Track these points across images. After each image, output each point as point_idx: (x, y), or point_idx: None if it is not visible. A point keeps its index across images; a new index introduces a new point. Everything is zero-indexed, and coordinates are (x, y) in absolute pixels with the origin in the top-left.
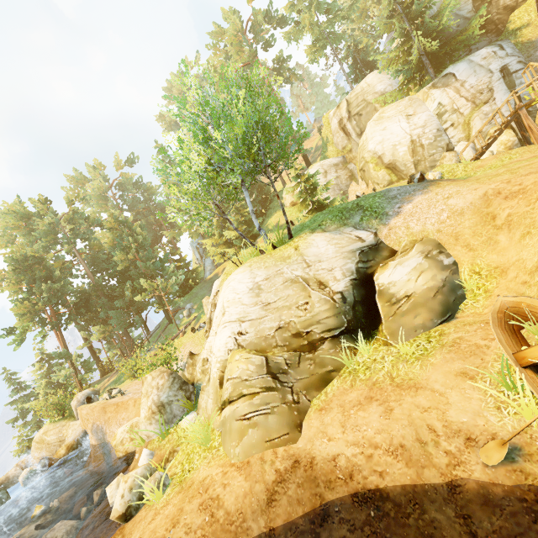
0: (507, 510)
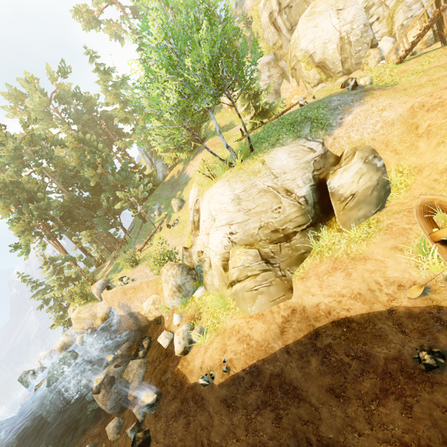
0: (421, 319)
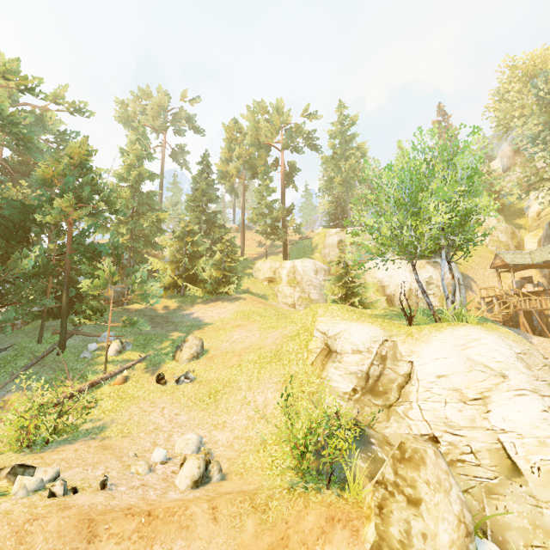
0: None
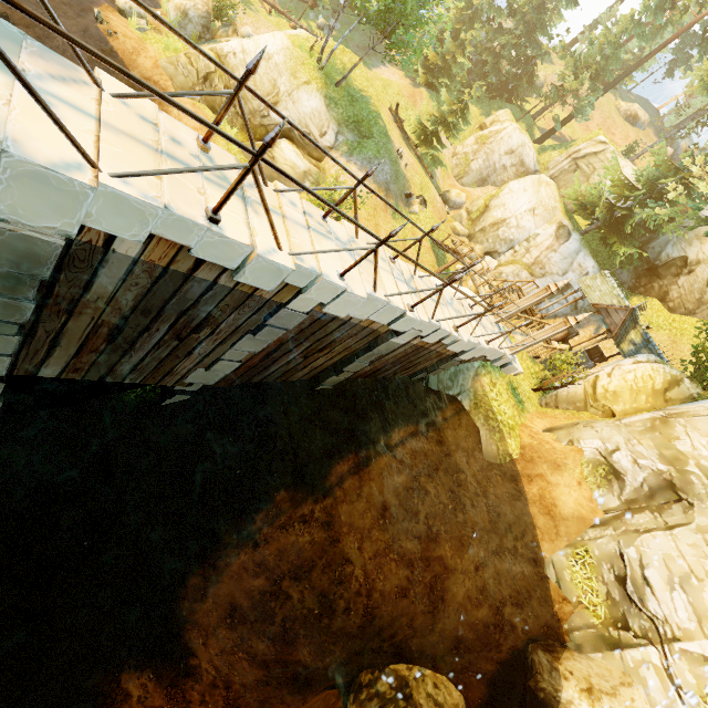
0: None
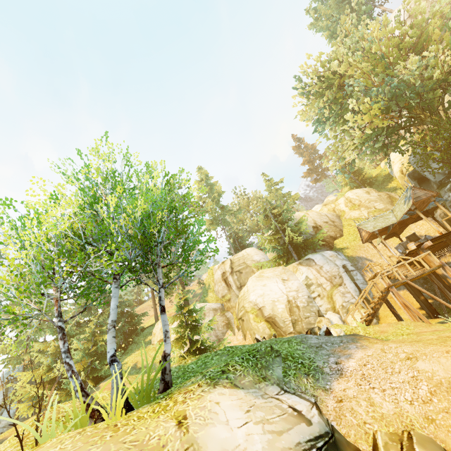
0: None
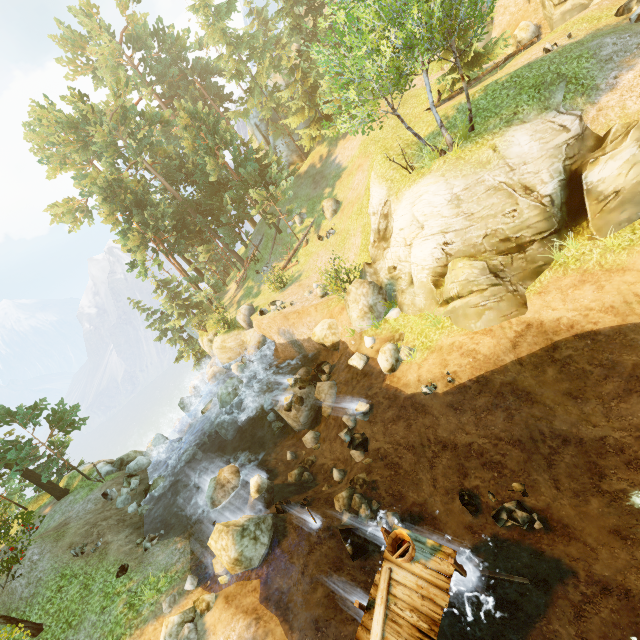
0: None
